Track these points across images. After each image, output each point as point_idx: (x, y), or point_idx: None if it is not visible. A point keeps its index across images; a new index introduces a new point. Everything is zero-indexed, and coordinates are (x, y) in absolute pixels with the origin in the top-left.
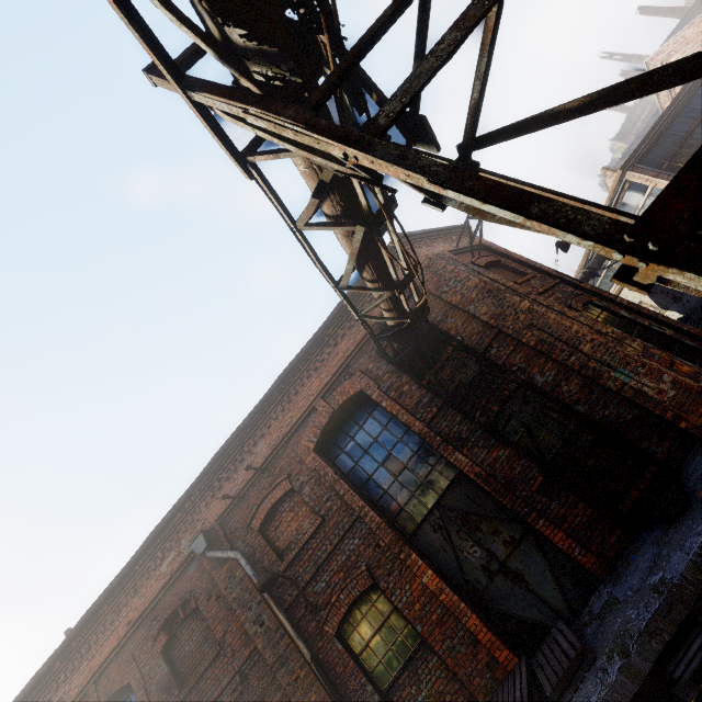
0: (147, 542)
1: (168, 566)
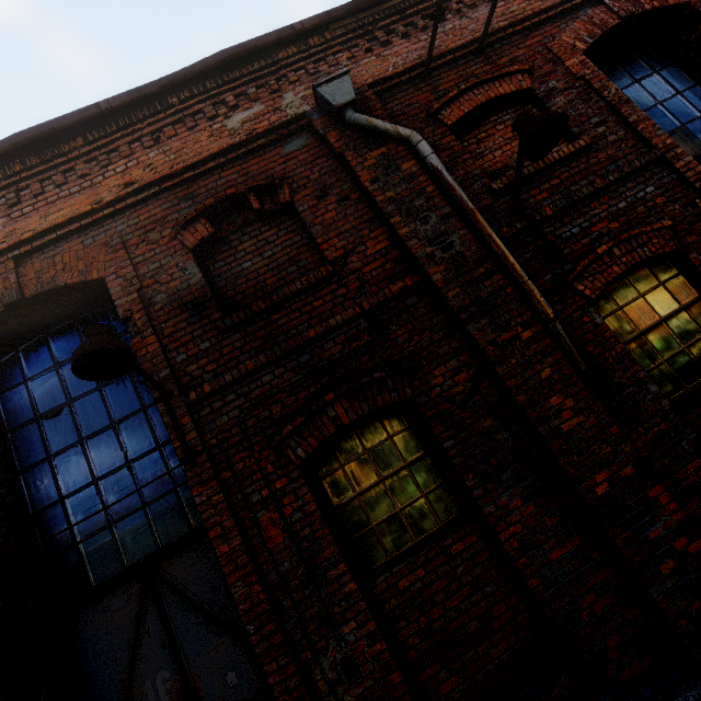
0: (214, 59)
1: (243, 122)
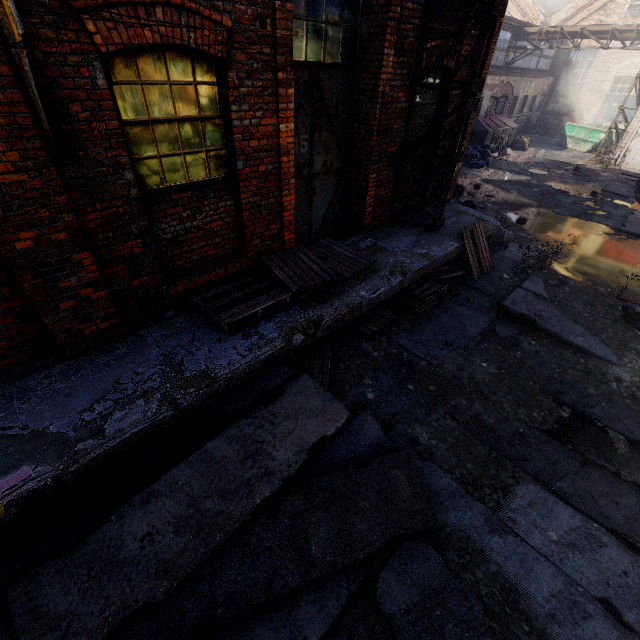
0: None
1: None
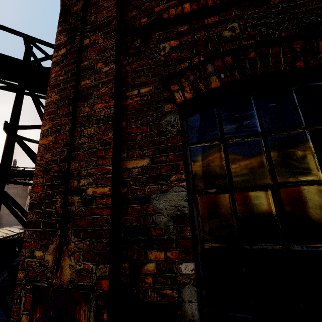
0: None
1: None
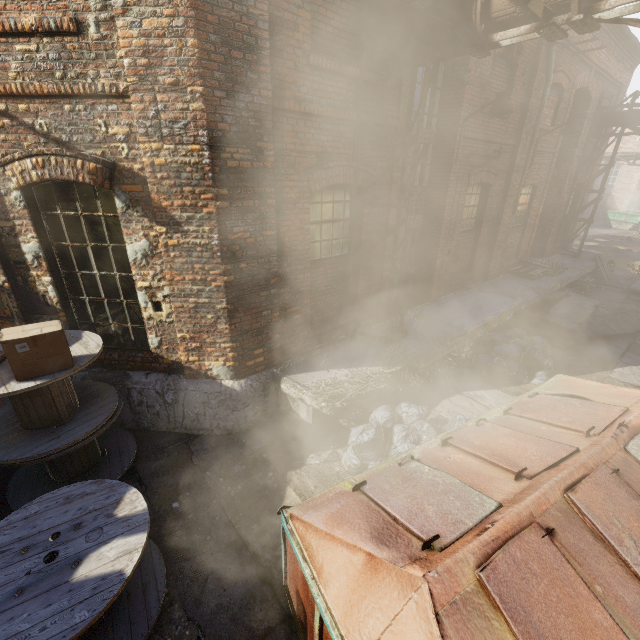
0: None
1: None
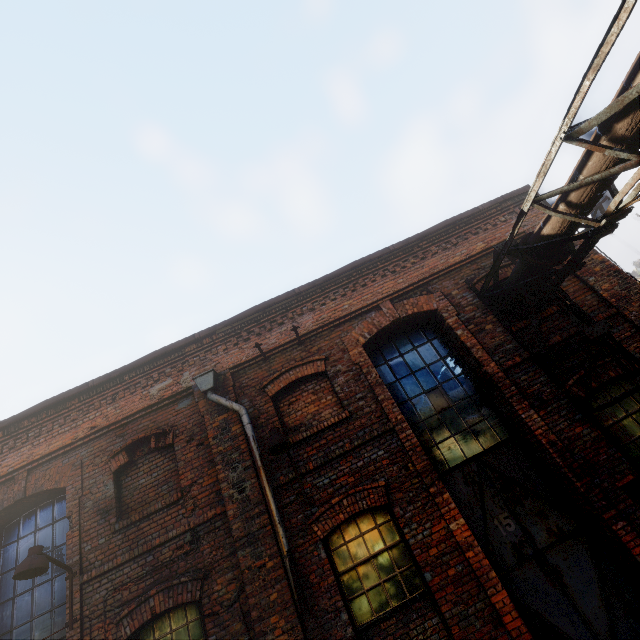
0: (149, 357)
1: (159, 390)
